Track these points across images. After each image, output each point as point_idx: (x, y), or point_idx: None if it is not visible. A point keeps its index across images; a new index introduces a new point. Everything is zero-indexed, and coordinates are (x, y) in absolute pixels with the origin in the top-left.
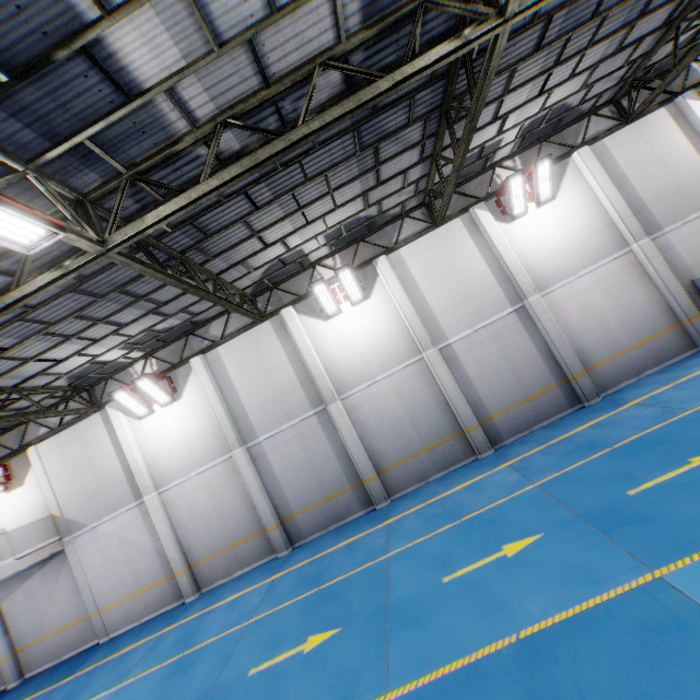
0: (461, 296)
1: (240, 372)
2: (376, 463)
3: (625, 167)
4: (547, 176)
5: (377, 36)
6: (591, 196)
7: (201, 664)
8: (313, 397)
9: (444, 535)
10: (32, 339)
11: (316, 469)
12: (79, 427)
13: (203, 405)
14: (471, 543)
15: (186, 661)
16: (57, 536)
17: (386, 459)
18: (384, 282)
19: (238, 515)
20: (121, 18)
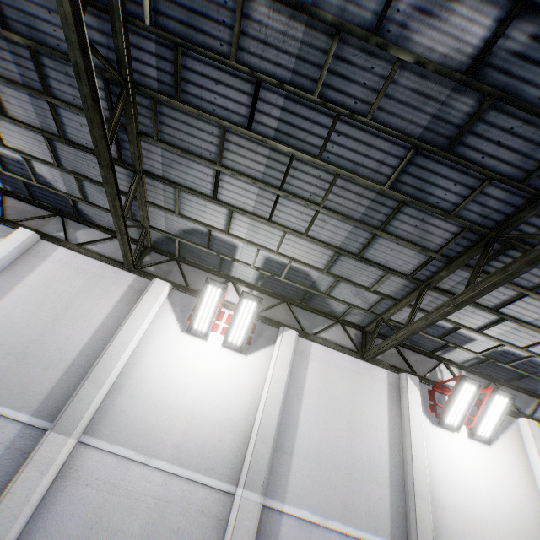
0: (338, 455)
1: (40, 285)
2: None
3: None
4: (498, 413)
5: None
6: (529, 479)
7: None
8: (57, 398)
9: None
10: None
11: None
12: None
13: None
14: None
15: None
16: None
17: None
18: (274, 354)
19: None
20: None
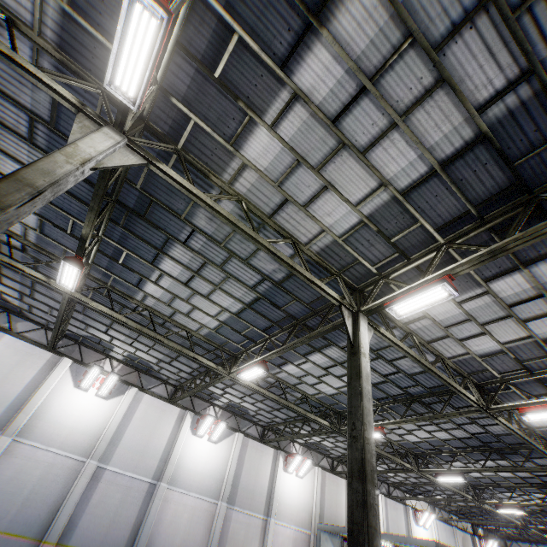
0: (140, 447)
1: None
2: None
3: (246, 459)
4: (221, 430)
5: (204, 341)
6: (227, 458)
7: None
8: (4, 420)
9: None
10: None
11: None
12: None
13: None
14: None
15: None
16: None
17: None
18: (122, 400)
19: None
20: (157, 286)
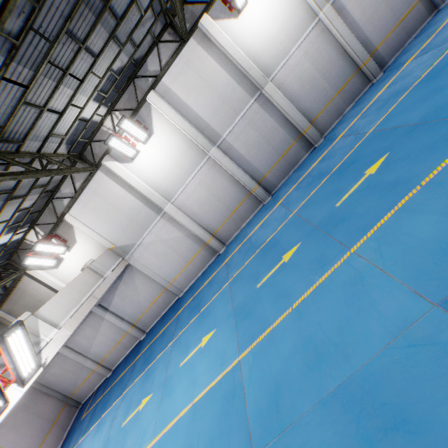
0: None
1: (187, 93)
2: (307, 117)
3: None
4: None
5: None
6: None
7: (285, 236)
8: (249, 89)
9: (409, 95)
10: (41, 70)
11: (269, 140)
12: (90, 187)
13: (172, 130)
14: (446, 74)
15: (269, 246)
16: (120, 258)
17: (313, 112)
18: None
19: (230, 192)
20: None
